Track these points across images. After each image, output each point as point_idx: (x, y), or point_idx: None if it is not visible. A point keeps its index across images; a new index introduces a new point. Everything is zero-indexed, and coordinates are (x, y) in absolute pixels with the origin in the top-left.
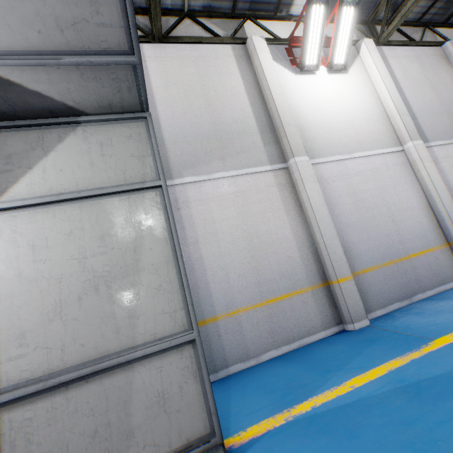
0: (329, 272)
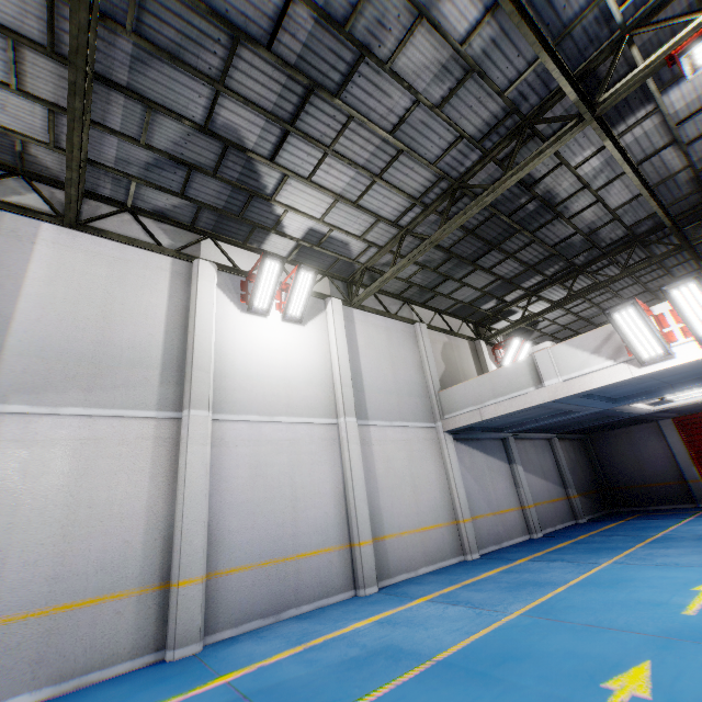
0: (174, 569)
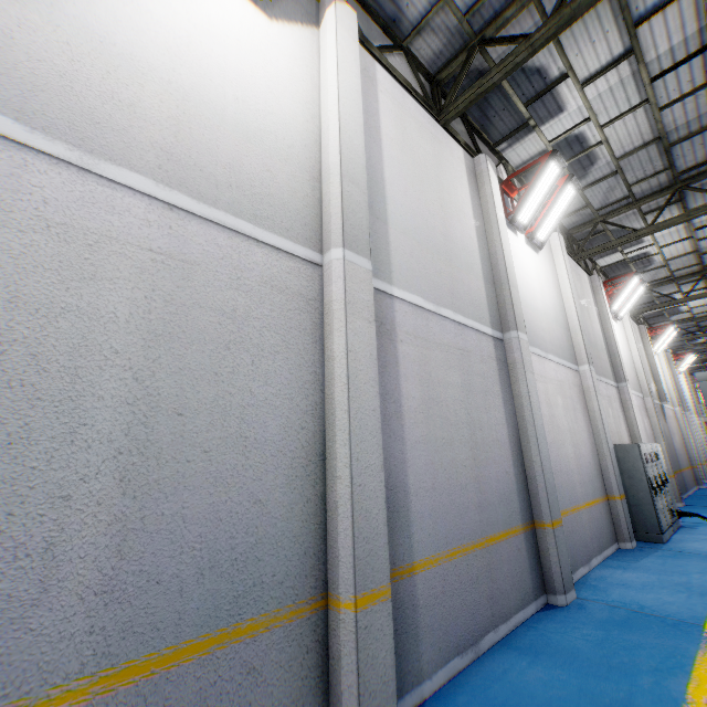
0: (700, 460)
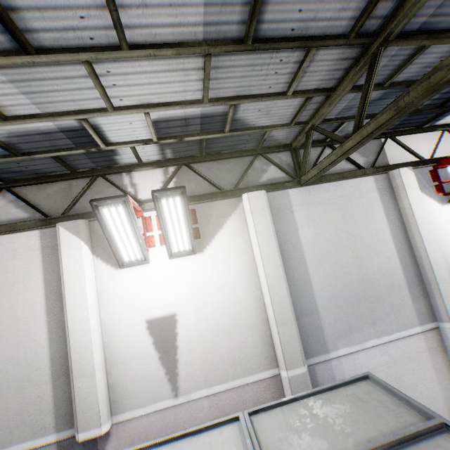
0: None
